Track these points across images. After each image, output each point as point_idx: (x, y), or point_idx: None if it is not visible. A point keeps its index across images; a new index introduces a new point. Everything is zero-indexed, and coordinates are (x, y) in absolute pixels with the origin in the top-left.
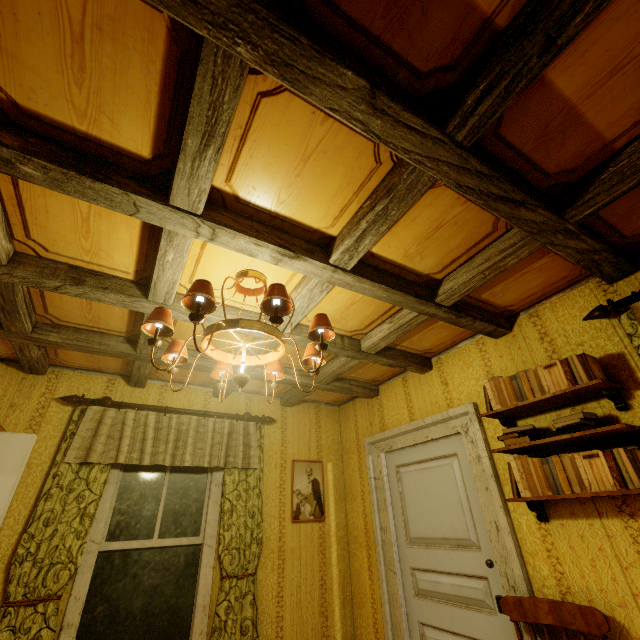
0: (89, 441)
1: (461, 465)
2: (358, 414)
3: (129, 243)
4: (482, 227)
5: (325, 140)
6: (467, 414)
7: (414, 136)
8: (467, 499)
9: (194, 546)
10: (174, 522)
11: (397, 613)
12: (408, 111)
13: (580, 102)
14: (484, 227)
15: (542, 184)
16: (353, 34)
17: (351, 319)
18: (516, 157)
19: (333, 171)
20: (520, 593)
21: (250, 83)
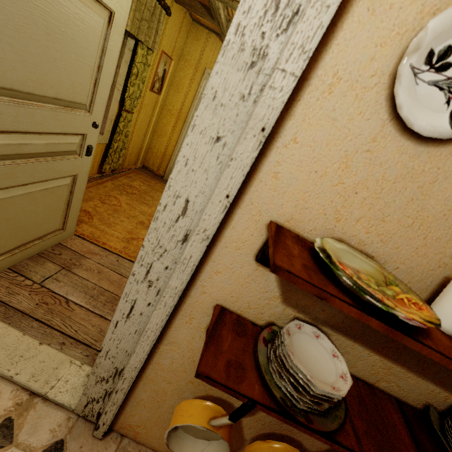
0: None
1: None
2: (209, 46)
3: None
4: None
5: None
6: None
7: None
8: None
9: None
10: None
11: None
12: None
13: None
14: None
15: None
16: None
17: None
18: None
19: None
20: None
21: None
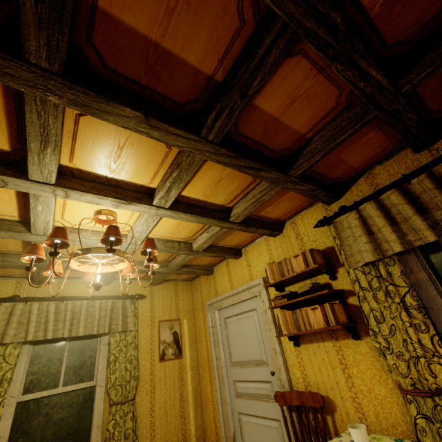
0: (3, 328)
1: (258, 315)
2: (202, 286)
3: (9, 199)
4: (247, 179)
5: (130, 137)
6: (260, 284)
7: (182, 139)
8: (262, 336)
9: (90, 388)
10: (74, 374)
11: (226, 409)
12: (173, 127)
13: (280, 116)
14: (248, 178)
15: (274, 156)
16: (129, 84)
17: (182, 232)
18: (253, 143)
19: (141, 153)
20: (285, 389)
21: (69, 109)
